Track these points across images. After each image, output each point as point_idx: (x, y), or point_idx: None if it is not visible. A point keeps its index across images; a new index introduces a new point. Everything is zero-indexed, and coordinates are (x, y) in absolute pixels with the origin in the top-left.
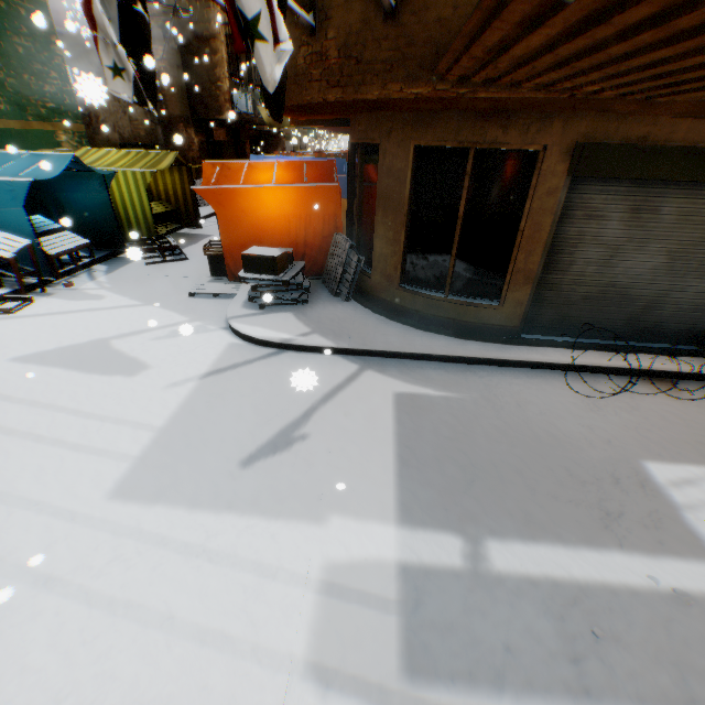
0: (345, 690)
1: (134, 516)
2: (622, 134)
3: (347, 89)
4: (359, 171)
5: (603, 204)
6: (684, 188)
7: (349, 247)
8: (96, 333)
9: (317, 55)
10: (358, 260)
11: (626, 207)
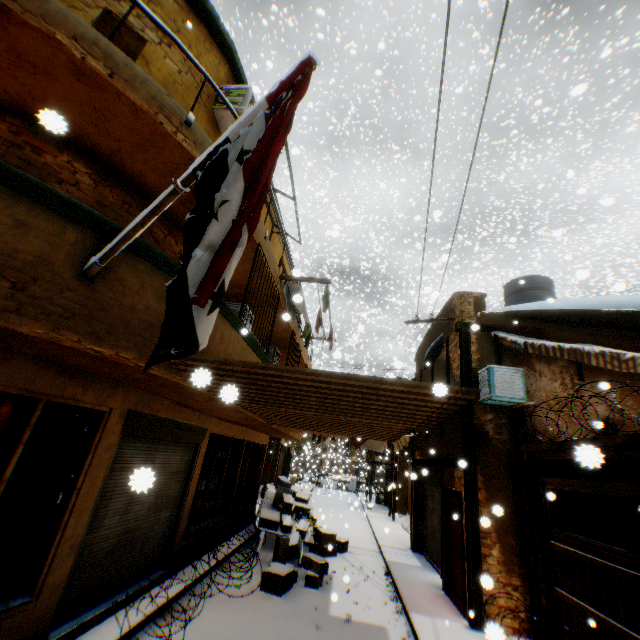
0: None
1: None
2: (151, 407)
3: None
4: None
5: (132, 457)
6: (166, 445)
7: None
8: None
9: None
10: None
11: (142, 459)
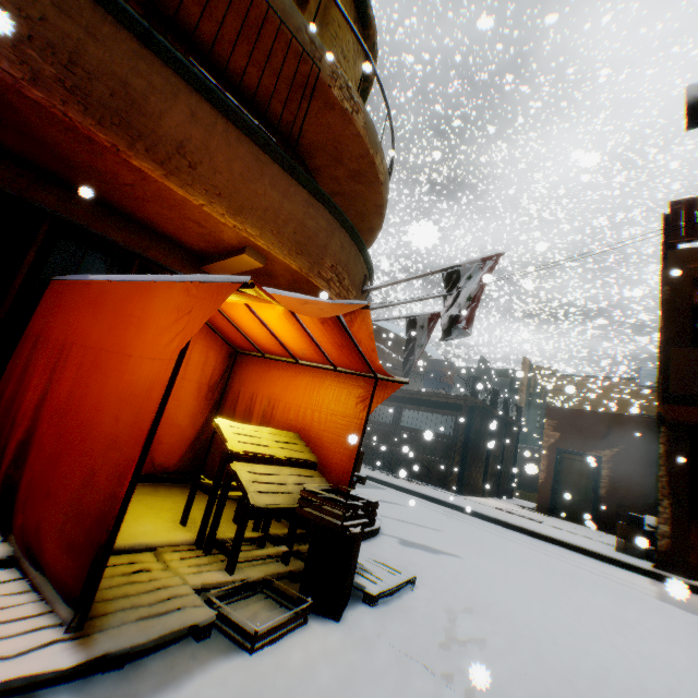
0: (400, 493)
1: (447, 516)
2: None
3: None
4: None
5: None
6: None
7: None
8: (536, 591)
9: None
10: None
11: None
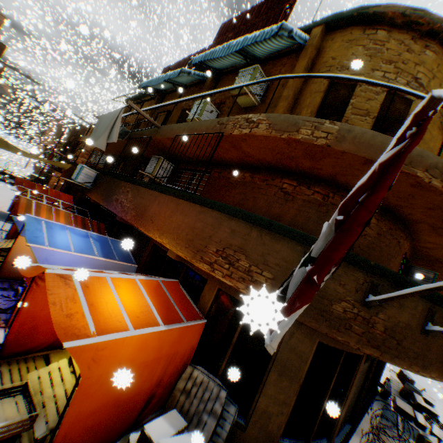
0: None
1: None
2: None
3: (384, 353)
4: (242, 324)
5: None
6: None
7: (225, 395)
8: None
9: (364, 318)
10: (235, 411)
11: None
